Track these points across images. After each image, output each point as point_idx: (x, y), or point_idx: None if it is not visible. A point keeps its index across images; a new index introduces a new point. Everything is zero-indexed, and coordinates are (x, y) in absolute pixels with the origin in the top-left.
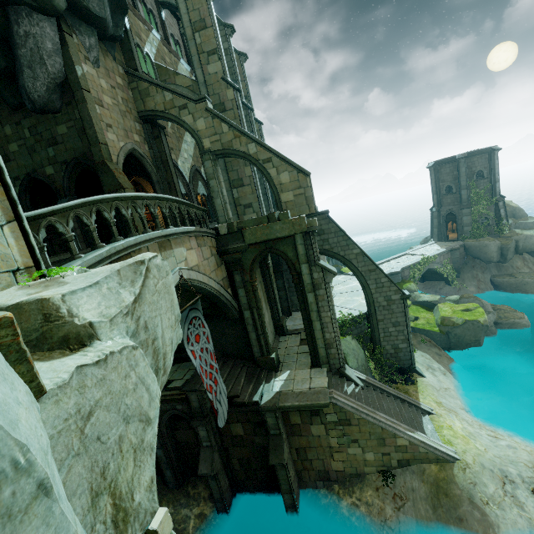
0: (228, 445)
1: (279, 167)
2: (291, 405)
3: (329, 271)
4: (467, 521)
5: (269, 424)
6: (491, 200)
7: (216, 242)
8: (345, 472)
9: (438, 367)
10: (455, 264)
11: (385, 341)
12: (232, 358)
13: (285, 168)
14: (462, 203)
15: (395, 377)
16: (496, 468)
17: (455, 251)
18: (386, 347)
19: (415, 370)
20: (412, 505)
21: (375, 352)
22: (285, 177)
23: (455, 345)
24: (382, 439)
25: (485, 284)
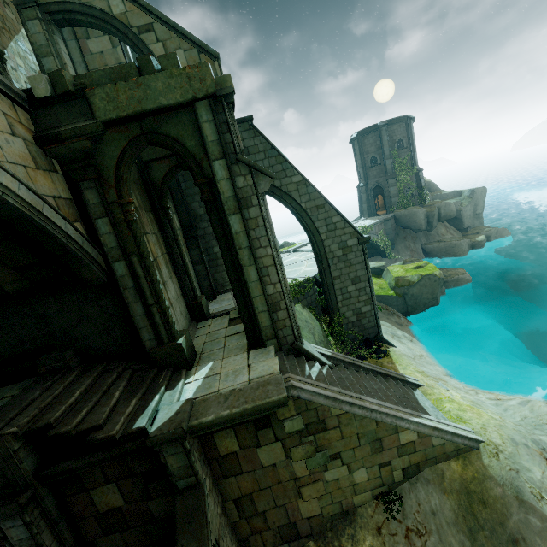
0: (92, 536)
1: (167, 41)
2: (215, 419)
3: (262, 171)
4: (525, 542)
5: (173, 469)
6: (413, 170)
7: (33, 122)
8: (323, 516)
9: (402, 334)
10: (388, 235)
11: (345, 306)
12: (104, 361)
13: (178, 45)
14: (388, 173)
15: (363, 351)
16: (528, 441)
17: (388, 221)
18: (346, 314)
19: (383, 338)
20: (438, 540)
21: (333, 323)
22: (180, 59)
23: (412, 309)
24: (378, 440)
25: (417, 253)
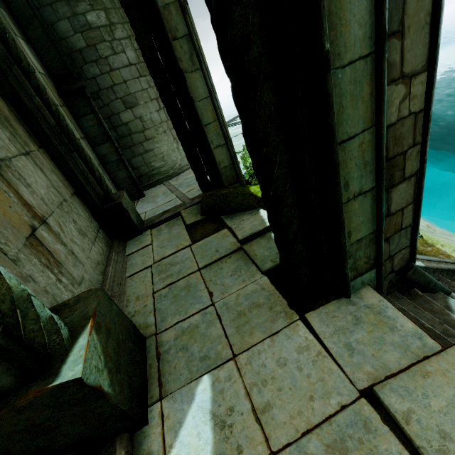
0: None
1: None
2: None
3: None
4: None
5: None
6: None
7: None
8: None
9: None
10: None
11: None
12: None
13: None
14: None
15: None
16: None
17: None
18: None
19: None
20: None
21: None
22: None
23: None
24: None
25: None
